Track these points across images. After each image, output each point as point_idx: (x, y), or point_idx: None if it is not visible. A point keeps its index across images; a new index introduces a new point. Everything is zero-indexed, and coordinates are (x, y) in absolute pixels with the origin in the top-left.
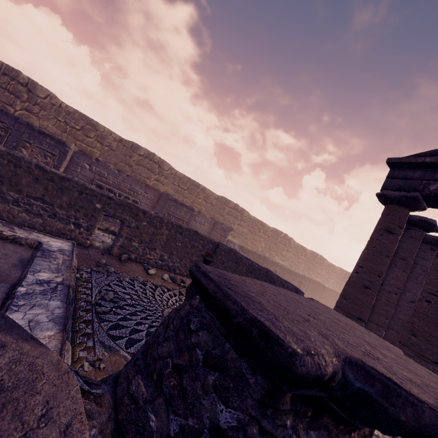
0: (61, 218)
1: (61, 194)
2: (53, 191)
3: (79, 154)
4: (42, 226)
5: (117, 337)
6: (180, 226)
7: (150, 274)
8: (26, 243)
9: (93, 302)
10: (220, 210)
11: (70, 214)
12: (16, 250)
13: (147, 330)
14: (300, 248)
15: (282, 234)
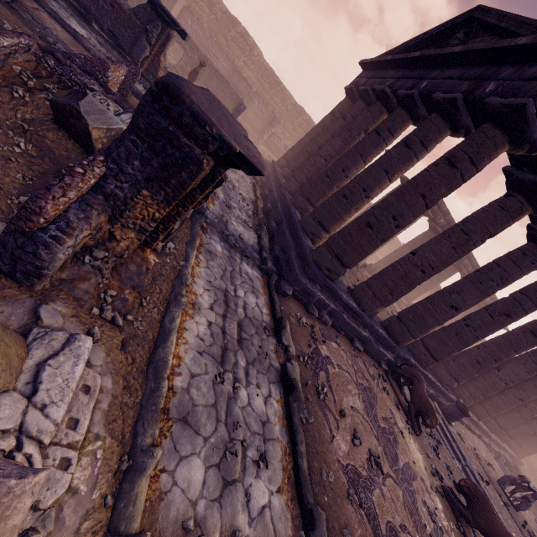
0: None
1: None
2: None
3: (187, 10)
4: None
5: None
6: (217, 71)
7: None
8: None
9: None
10: (293, 118)
11: None
12: None
13: None
14: None
15: None
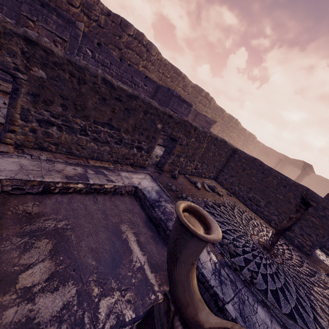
0: (126, 143)
1: (127, 115)
2: (120, 114)
3: None
4: (109, 153)
5: (291, 314)
6: (216, 138)
7: (199, 188)
8: (125, 192)
9: (238, 268)
10: (194, 98)
11: (134, 138)
12: (127, 207)
13: (283, 285)
14: (243, 130)
15: (234, 119)
